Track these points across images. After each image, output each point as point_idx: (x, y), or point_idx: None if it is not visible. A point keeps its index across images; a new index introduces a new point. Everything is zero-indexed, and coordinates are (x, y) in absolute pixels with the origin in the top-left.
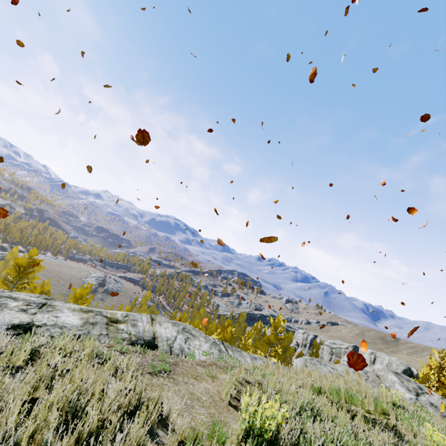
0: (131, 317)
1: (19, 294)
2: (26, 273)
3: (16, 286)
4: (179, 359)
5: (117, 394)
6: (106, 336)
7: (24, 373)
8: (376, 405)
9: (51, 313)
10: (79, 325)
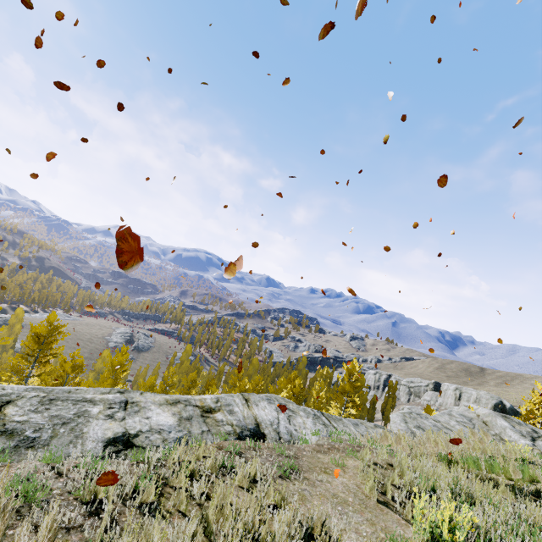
0: (223, 401)
1: (88, 391)
2: (48, 343)
3: (37, 360)
4: (294, 447)
5: (285, 525)
6: (208, 433)
7: (184, 522)
8: (522, 472)
9: (140, 415)
10: (175, 424)
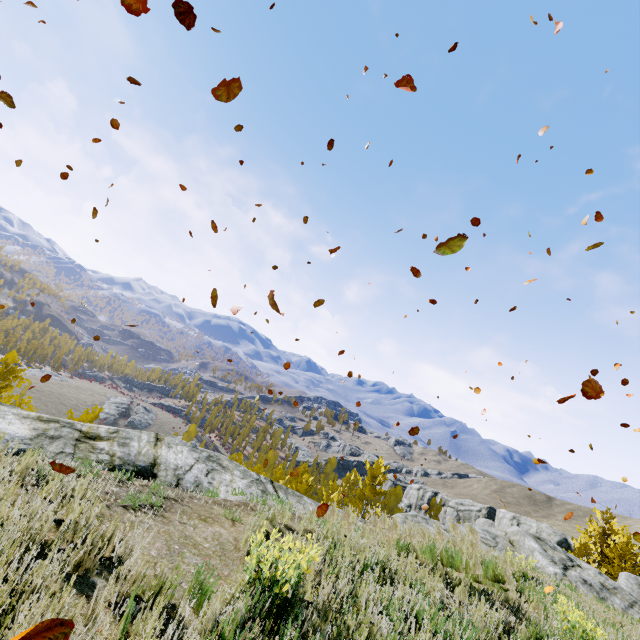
0: (122, 434)
1: None
2: None
3: None
4: (187, 494)
5: (31, 517)
6: (70, 455)
7: None
8: (487, 569)
9: None
10: (26, 437)
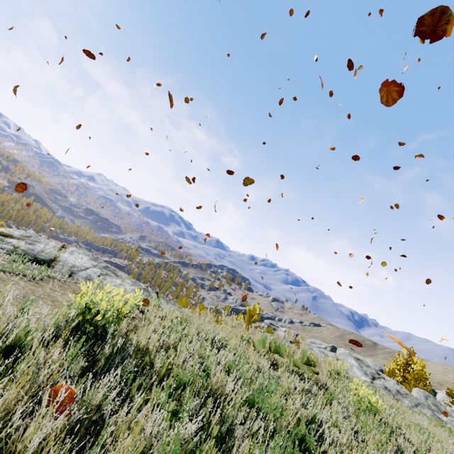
0: (33, 239)
1: None
2: None
3: None
4: (74, 281)
5: None
6: None
7: None
8: (303, 356)
9: None
10: None
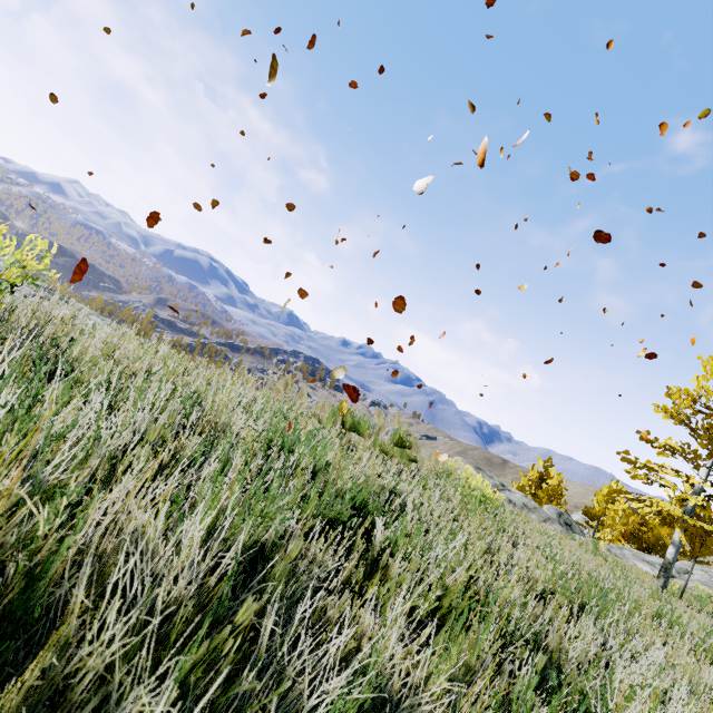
0: None
1: None
2: None
3: None
4: None
5: None
6: None
7: None
8: (395, 435)
9: None
10: None
